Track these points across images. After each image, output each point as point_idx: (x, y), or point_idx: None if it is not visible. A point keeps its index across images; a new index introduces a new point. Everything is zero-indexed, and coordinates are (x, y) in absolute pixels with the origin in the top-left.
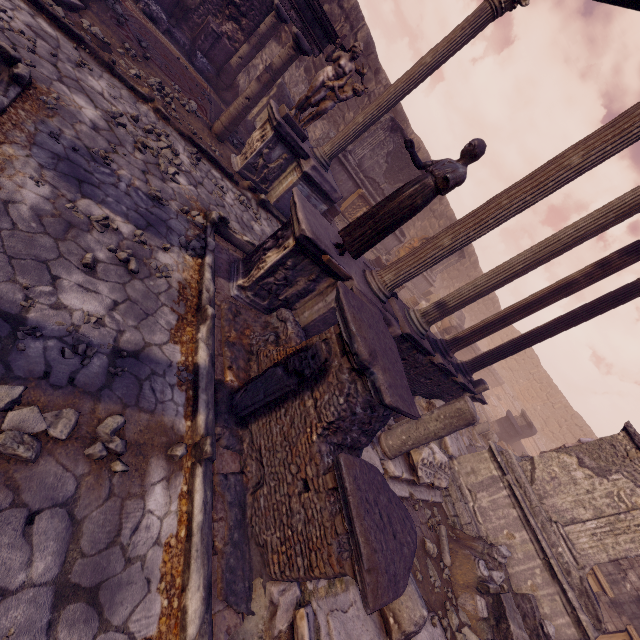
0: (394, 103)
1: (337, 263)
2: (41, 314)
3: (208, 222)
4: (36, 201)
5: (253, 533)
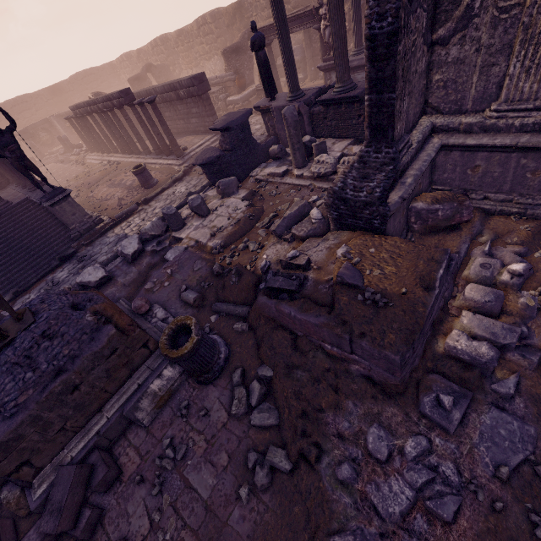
0: None
1: (264, 106)
2: None
3: None
4: None
5: None
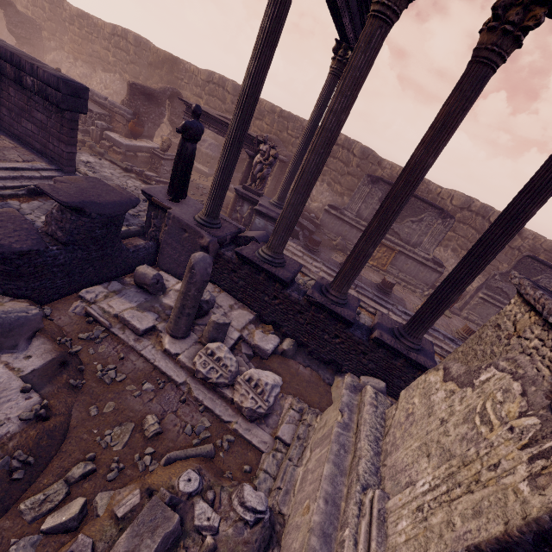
0: (301, 151)
1: (160, 201)
2: (30, 216)
3: None
4: None
5: None
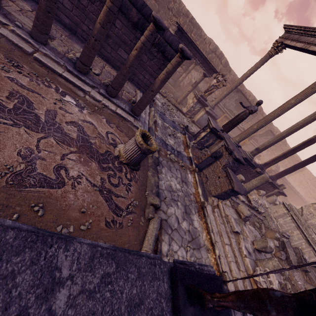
0: (237, 86)
1: (222, 134)
2: (167, 142)
3: (184, 127)
4: (160, 123)
5: (206, 189)
